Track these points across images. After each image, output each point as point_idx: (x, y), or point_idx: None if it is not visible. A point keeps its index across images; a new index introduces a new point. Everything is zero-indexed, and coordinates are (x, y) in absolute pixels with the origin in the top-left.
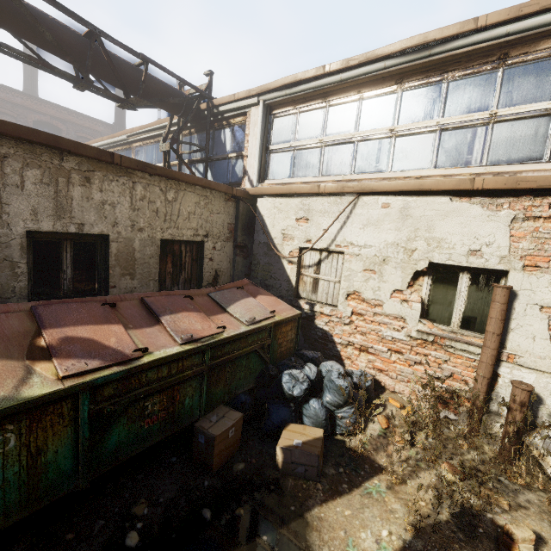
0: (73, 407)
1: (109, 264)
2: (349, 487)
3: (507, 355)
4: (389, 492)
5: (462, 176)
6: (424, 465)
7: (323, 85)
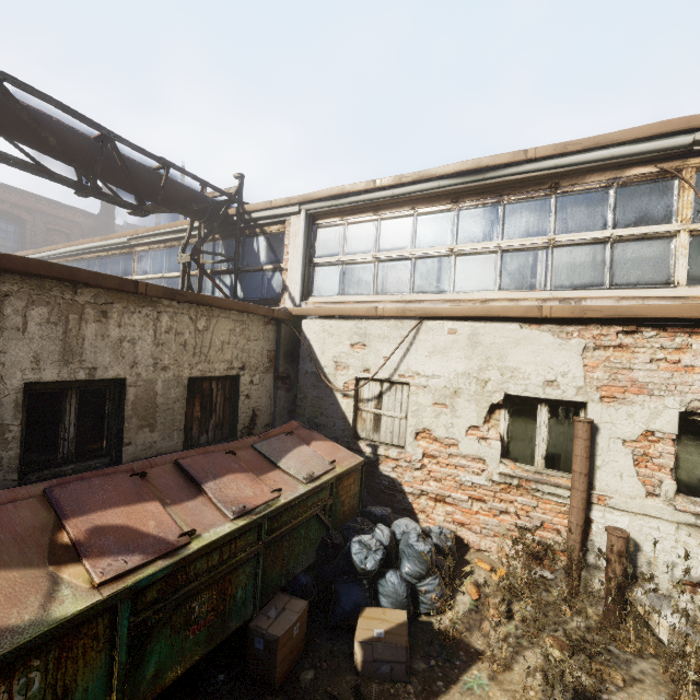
0: (110, 623)
1: (125, 415)
2: (445, 685)
3: (597, 496)
4: (492, 683)
5: (529, 301)
6: (527, 642)
7: (374, 199)
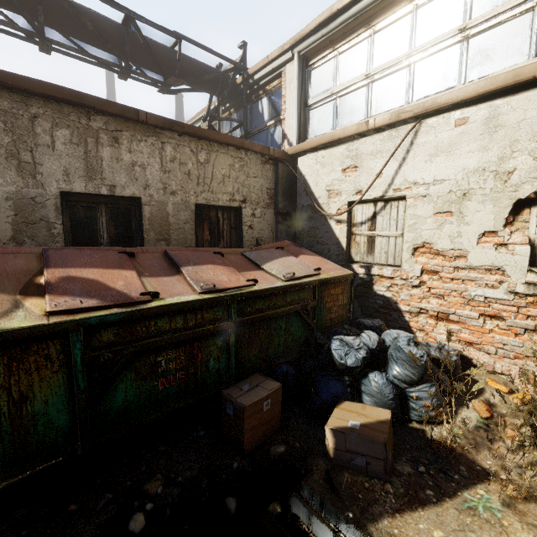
0: (63, 350)
1: (143, 228)
2: (436, 495)
3: None
4: (508, 511)
5: None
6: None
7: (365, 7)
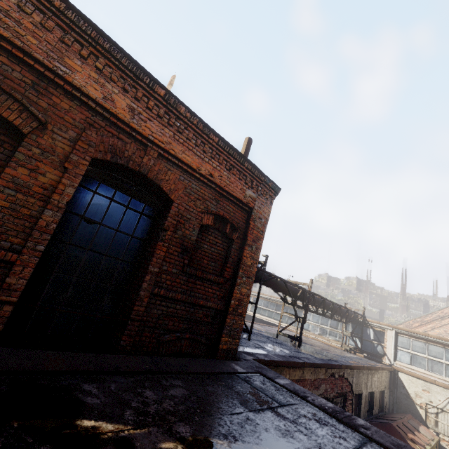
0: None
1: (373, 401)
2: None
3: None
4: None
5: None
6: None
7: (427, 338)
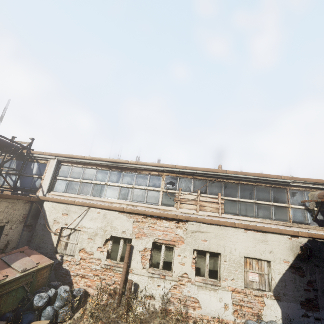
0: None
1: None
2: None
3: (130, 270)
4: None
5: (124, 204)
6: None
7: (83, 161)
